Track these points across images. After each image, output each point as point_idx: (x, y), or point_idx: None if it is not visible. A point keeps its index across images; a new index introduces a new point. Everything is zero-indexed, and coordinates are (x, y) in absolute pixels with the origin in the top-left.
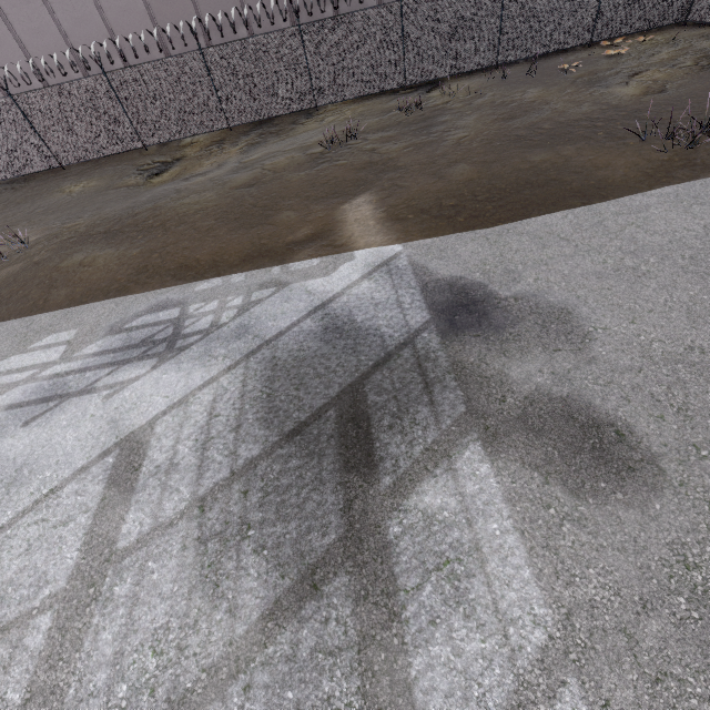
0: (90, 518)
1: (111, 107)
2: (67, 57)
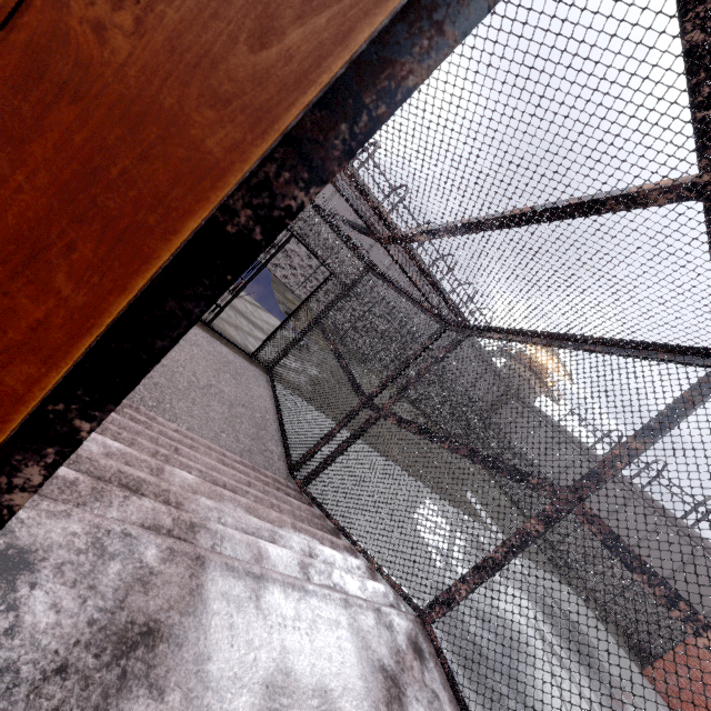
0: (576, 687)
1: (309, 264)
2: (329, 236)
